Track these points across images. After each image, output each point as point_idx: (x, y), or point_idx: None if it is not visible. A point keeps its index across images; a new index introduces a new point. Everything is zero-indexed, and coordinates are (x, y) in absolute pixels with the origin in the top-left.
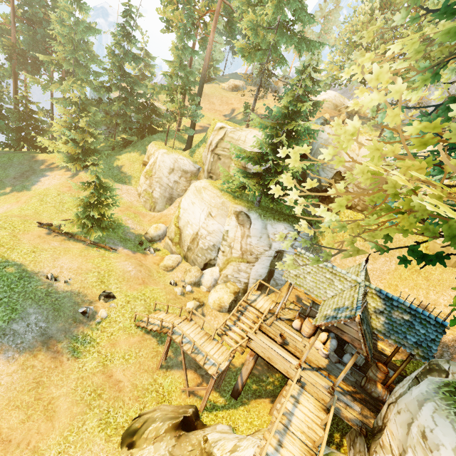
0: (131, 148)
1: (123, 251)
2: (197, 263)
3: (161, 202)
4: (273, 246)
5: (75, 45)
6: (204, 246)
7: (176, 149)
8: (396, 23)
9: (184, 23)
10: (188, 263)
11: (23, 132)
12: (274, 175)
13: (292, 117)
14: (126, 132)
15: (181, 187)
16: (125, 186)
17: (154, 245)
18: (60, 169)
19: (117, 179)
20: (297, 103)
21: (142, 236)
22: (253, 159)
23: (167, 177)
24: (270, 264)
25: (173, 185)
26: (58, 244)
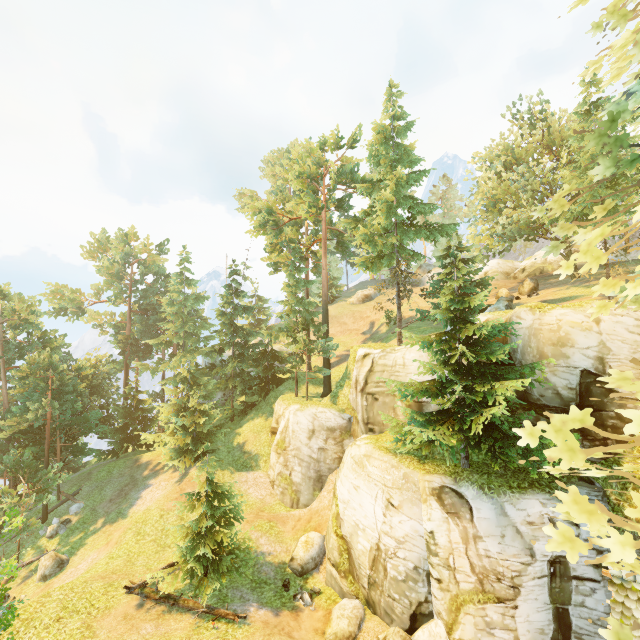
0: (254, 412)
1: (258, 616)
2: (395, 617)
3: (306, 489)
4: (536, 549)
5: (185, 318)
6: (398, 574)
7: (311, 399)
8: (599, 175)
9: (291, 261)
10: (378, 617)
11: (128, 429)
12: (476, 410)
13: (463, 317)
14: (245, 394)
15: (330, 456)
16: (251, 473)
17: (309, 581)
18: (166, 471)
19: (240, 465)
20: (463, 299)
21: (287, 565)
22: (429, 393)
23: (308, 445)
24: (550, 596)
25: (318, 455)
26: (152, 626)
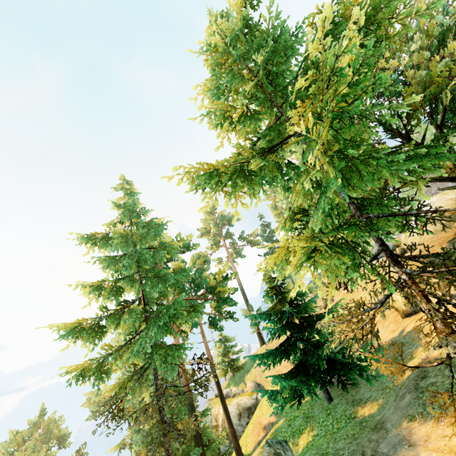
0: None
1: None
2: None
3: None
4: None
5: None
6: None
7: None
8: None
9: None
10: None
11: None
12: None
13: None
14: None
15: None
16: None
17: None
18: None
19: None
20: None
21: None
22: None
23: None
24: None
25: None
26: None
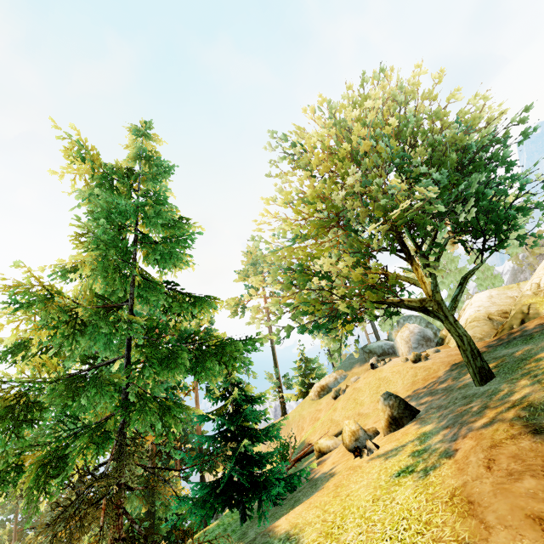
0: None
1: None
2: None
3: None
4: None
5: None
6: None
7: None
8: None
9: None
10: None
11: None
12: None
13: None
14: None
15: None
16: None
17: None
18: None
19: None
20: None
21: None
22: None
23: None
24: None
25: None
26: None
